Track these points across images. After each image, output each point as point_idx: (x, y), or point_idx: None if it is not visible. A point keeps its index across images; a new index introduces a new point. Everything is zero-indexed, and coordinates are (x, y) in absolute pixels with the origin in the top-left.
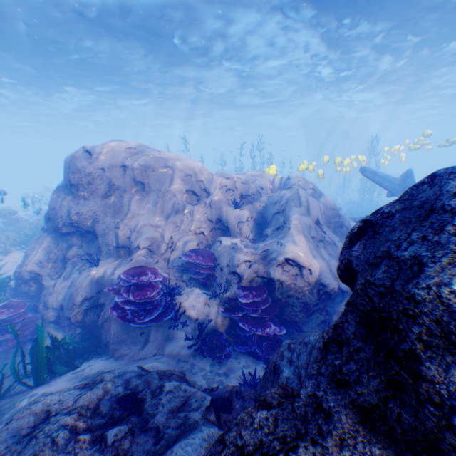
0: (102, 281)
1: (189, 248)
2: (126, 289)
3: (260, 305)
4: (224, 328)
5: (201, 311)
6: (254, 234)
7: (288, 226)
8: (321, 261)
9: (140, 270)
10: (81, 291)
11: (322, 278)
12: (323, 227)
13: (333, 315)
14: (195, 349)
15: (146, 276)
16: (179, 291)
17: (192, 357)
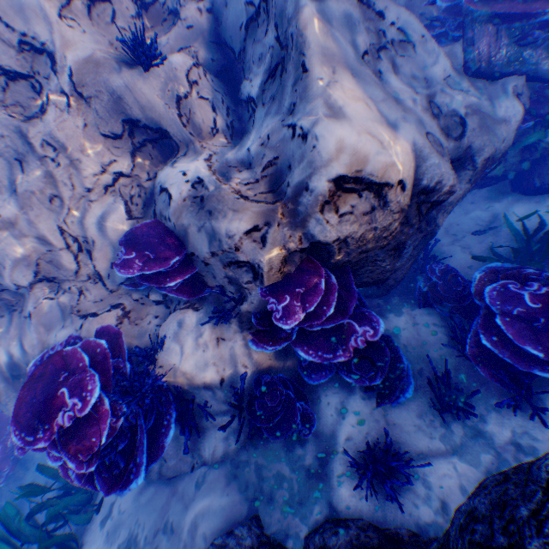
0: (24, 373)
1: (117, 233)
2: (54, 440)
3: (322, 310)
4: (272, 355)
5: (221, 360)
6: (226, 111)
7: (306, 63)
8: (410, 126)
9: (43, 395)
10: (9, 401)
11: (426, 177)
12: (377, 3)
13: (438, 219)
14: (249, 437)
15: (64, 413)
16: (160, 333)
17: (252, 448)
